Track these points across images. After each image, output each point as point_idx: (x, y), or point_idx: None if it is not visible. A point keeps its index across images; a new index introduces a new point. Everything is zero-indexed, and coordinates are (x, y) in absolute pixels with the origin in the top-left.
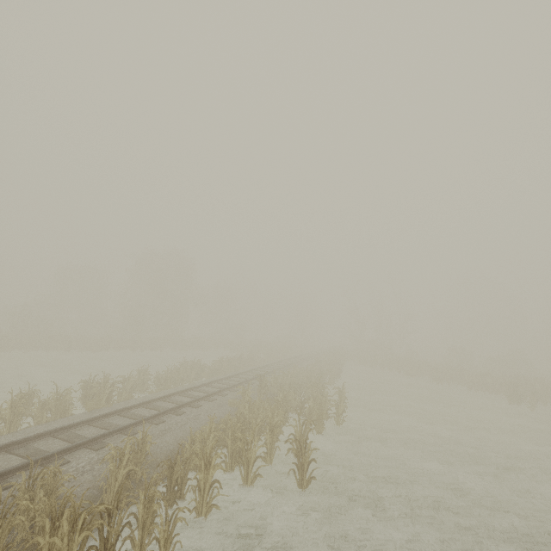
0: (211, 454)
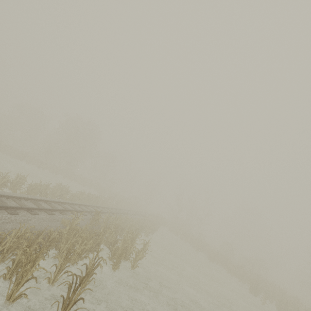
0: (3, 256)
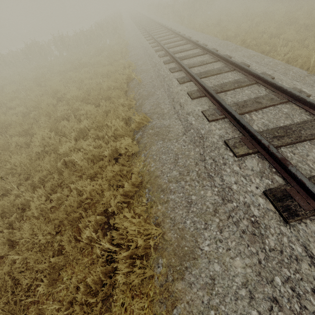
0: None
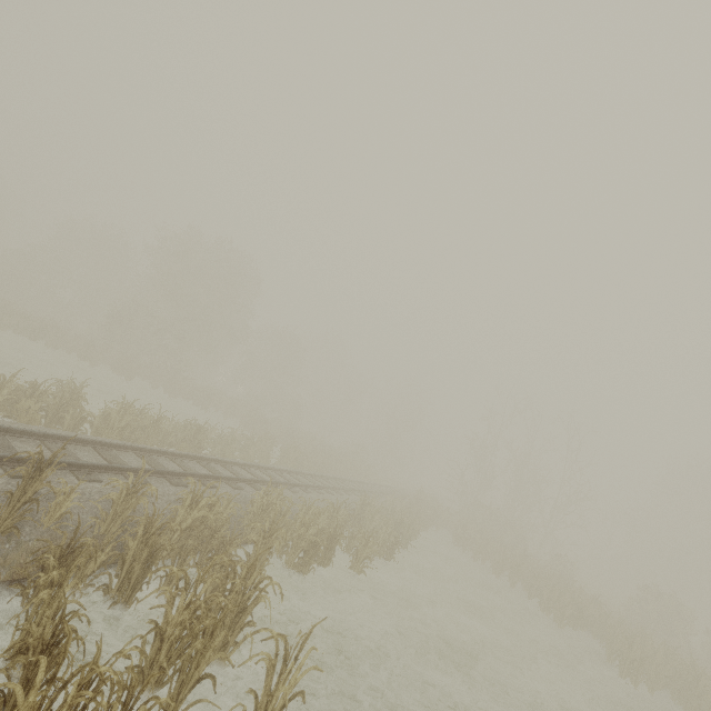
0: None
